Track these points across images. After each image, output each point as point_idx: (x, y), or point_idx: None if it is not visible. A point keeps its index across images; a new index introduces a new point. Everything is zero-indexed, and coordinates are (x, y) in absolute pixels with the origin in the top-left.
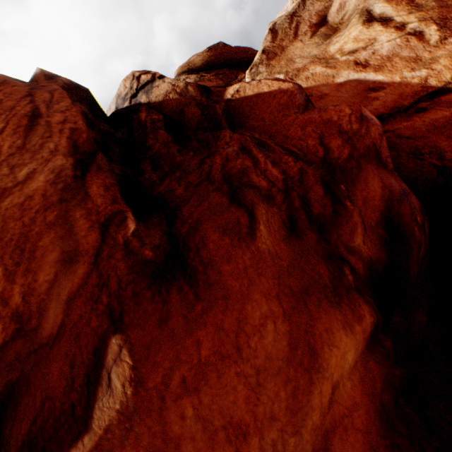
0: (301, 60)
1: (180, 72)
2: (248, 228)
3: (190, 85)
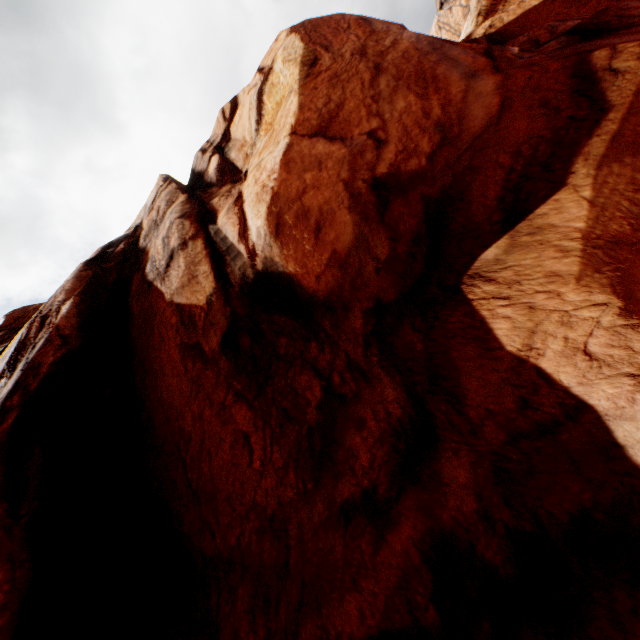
0: None
1: None
2: None
3: None
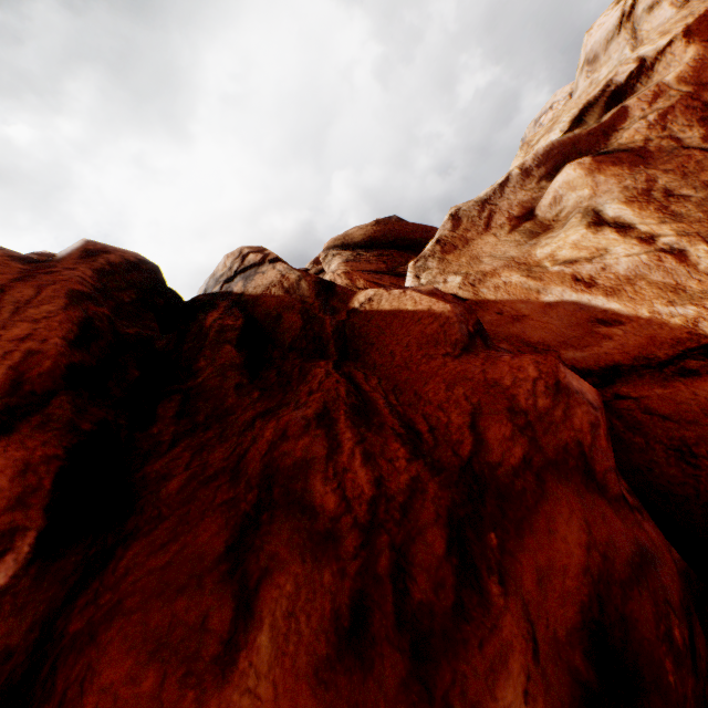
0: (492, 260)
1: (331, 245)
2: (222, 642)
3: (305, 279)
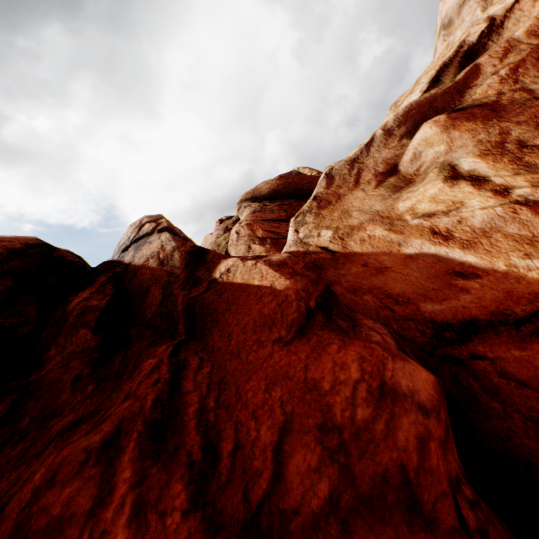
0: (359, 214)
1: (243, 198)
2: None
3: (179, 249)
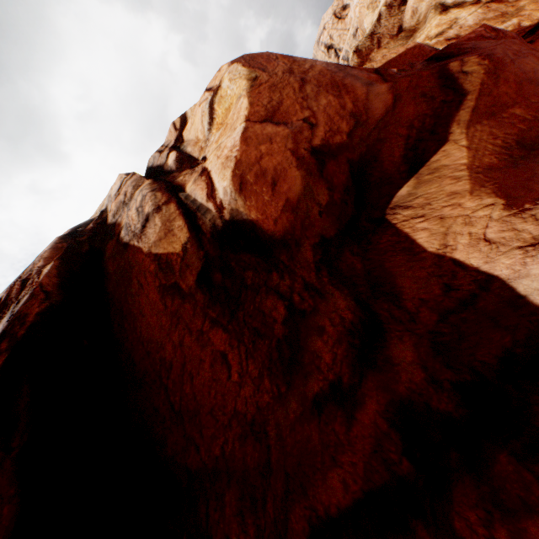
0: None
1: None
2: None
3: None
